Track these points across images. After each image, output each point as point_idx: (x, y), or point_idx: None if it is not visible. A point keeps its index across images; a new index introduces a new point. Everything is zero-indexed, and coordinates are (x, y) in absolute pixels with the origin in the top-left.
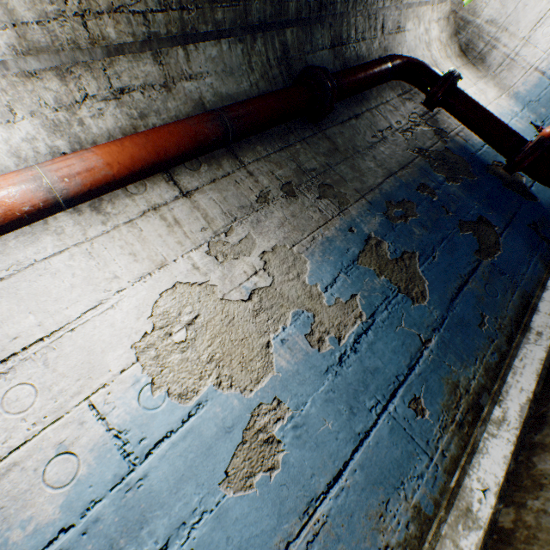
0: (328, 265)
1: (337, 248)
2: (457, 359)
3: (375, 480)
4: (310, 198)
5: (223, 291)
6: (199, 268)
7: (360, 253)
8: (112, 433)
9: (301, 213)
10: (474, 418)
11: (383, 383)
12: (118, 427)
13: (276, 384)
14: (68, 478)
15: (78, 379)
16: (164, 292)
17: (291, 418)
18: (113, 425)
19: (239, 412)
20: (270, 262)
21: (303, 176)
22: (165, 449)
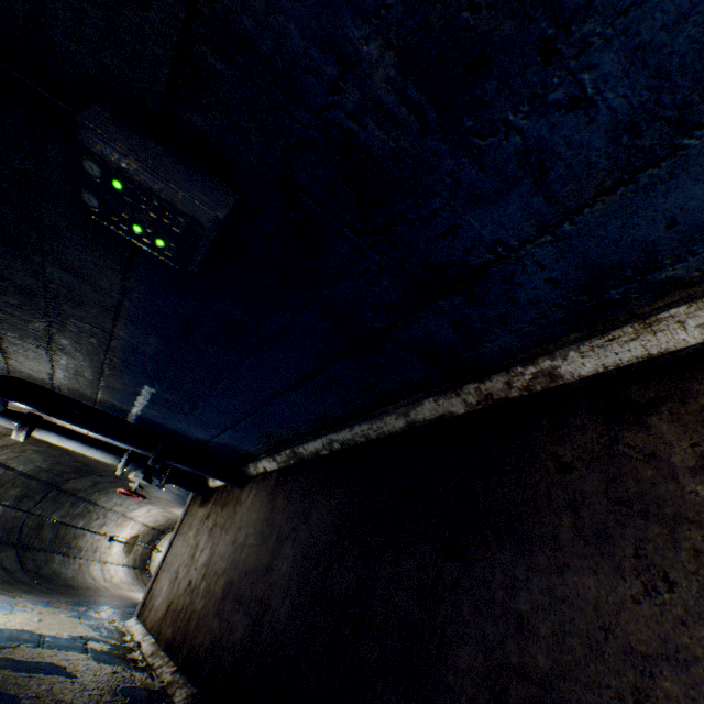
0: None
1: None
2: None
3: None
4: None
5: None
6: None
7: None
8: None
9: None
10: None
11: None
12: None
13: None
14: None
15: None
16: None
17: None
18: None
19: None
20: None
21: None
22: None
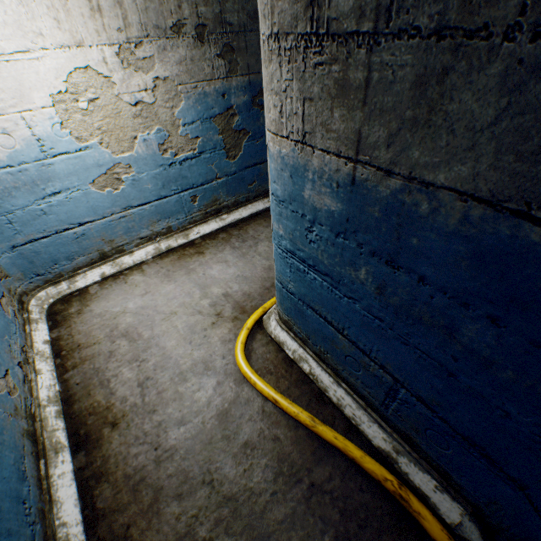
0: (195, 112)
1: (207, 104)
2: (227, 192)
3: (159, 213)
4: (213, 52)
5: (120, 91)
6: (108, 64)
7: (219, 115)
8: (35, 138)
9: (199, 62)
10: (215, 214)
11: (186, 184)
12: (39, 137)
13: (132, 159)
14: (10, 147)
15: (14, 98)
16: (78, 69)
17: (134, 176)
18: (36, 134)
19: (108, 161)
20: (159, 88)
21: (219, 27)
22: (65, 158)
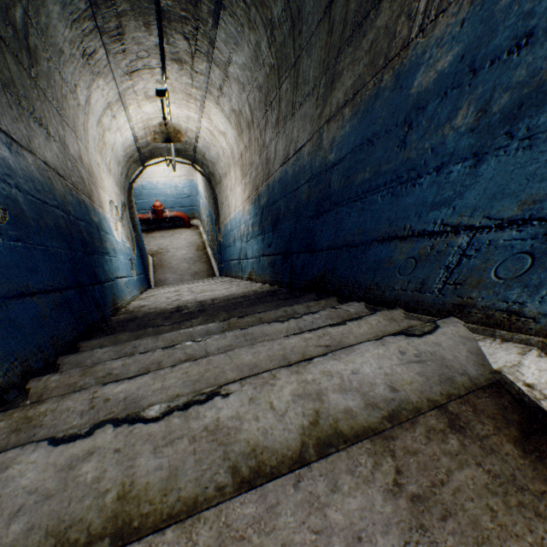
0: None
1: None
2: None
3: None
4: None
5: None
6: None
7: None
8: None
9: None
10: None
11: None
12: None
13: None
14: None
15: None
16: None
17: None
18: None
19: None
20: None
21: None
22: None
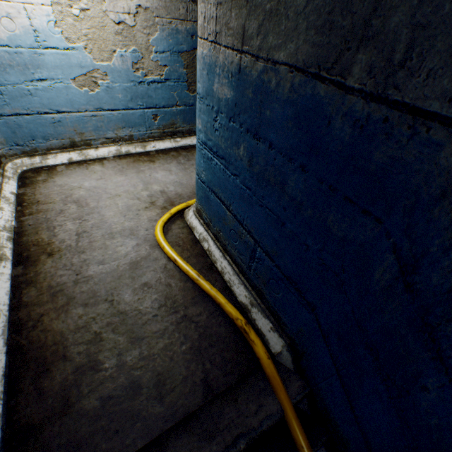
0: (166, 44)
1: (177, 39)
2: (183, 120)
3: (125, 121)
4: None
5: (107, 9)
6: None
7: (186, 52)
8: (33, 28)
9: (176, 2)
10: (171, 136)
11: (150, 103)
12: (36, 28)
13: (109, 69)
14: (11, 30)
15: None
16: None
17: (108, 84)
18: (34, 26)
19: (89, 65)
20: (140, 15)
21: None
22: (54, 53)
